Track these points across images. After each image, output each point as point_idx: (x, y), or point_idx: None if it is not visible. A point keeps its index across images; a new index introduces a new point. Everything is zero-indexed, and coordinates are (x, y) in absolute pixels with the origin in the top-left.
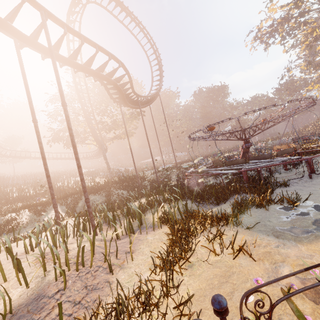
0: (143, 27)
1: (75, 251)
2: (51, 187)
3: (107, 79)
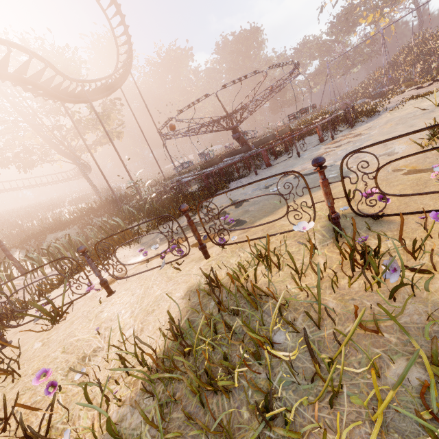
0: None
1: None
2: None
3: None
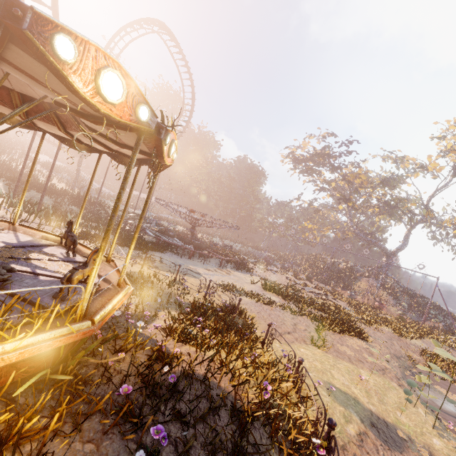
0: (192, 80)
1: (23, 215)
2: (21, 175)
3: None
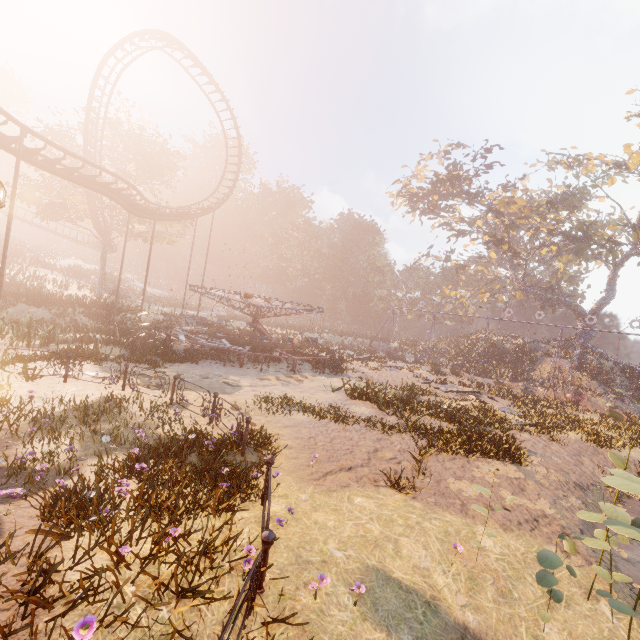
0: (230, 109)
1: None
2: None
3: (94, 189)
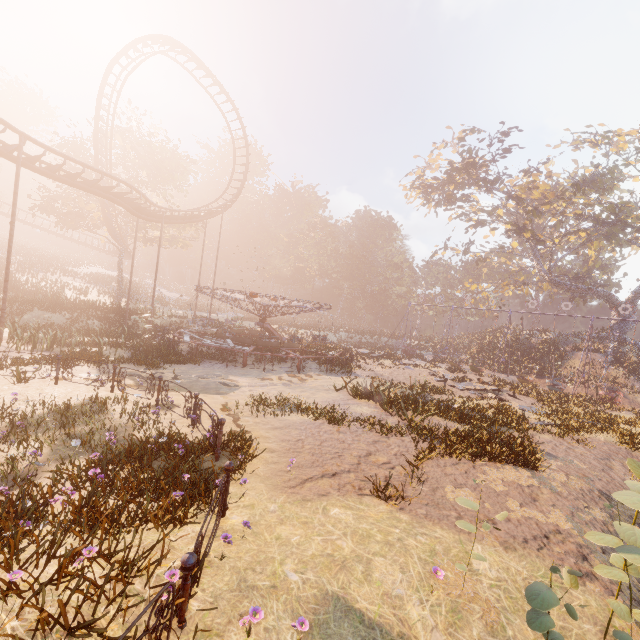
0: (235, 109)
1: None
2: None
3: (97, 194)
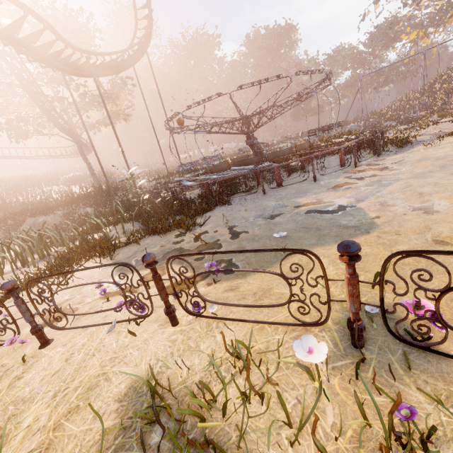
0: None
1: None
2: None
3: None
